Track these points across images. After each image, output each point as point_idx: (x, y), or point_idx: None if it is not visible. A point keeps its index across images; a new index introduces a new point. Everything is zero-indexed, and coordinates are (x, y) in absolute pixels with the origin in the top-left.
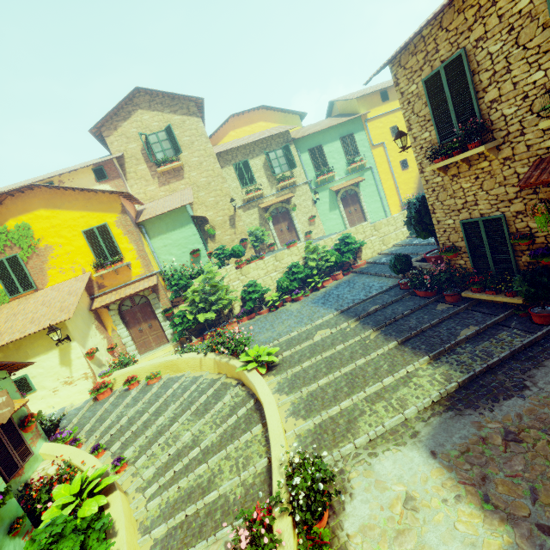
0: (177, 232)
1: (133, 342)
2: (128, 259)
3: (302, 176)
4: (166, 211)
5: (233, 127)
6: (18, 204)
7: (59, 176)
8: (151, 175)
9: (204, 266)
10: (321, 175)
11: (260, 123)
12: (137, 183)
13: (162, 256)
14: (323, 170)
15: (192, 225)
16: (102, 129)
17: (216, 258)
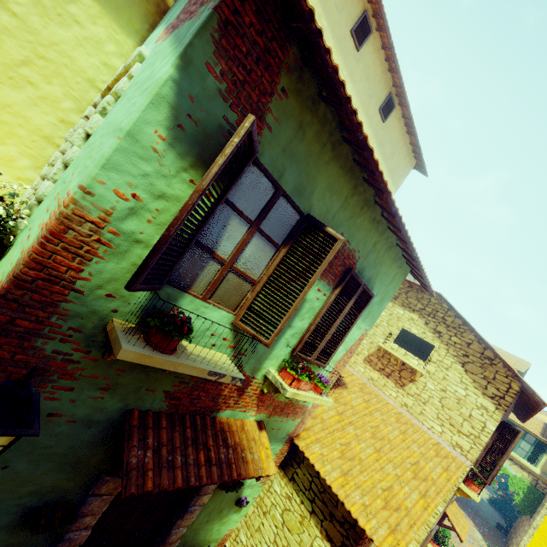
0: None
1: None
2: None
3: None
4: None
5: (545, 414)
6: None
7: None
8: None
9: None
10: None
11: None
12: None
13: None
14: None
15: None
16: None
17: None
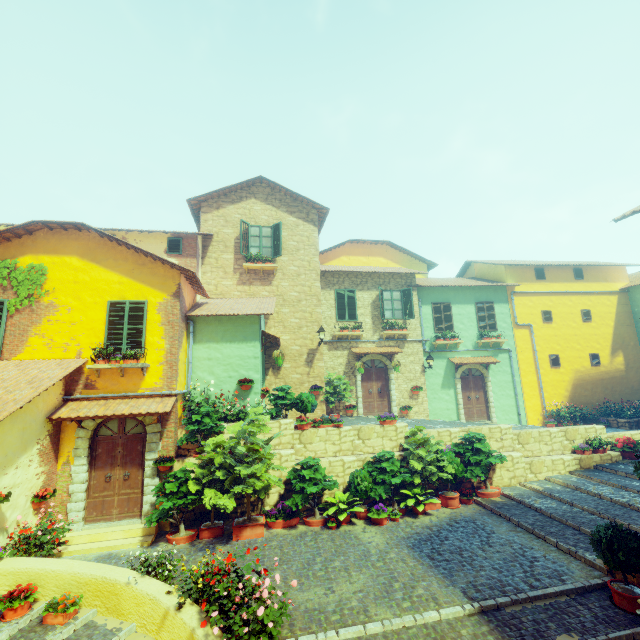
0: (234, 346)
1: (86, 495)
2: (149, 359)
3: (416, 331)
4: (231, 314)
5: (347, 252)
6: (51, 240)
7: (126, 233)
8: (234, 268)
9: (251, 409)
10: (442, 338)
11: (380, 258)
12: (212, 271)
13: (199, 372)
14: (446, 333)
15: (257, 343)
16: (203, 204)
17: (271, 401)
